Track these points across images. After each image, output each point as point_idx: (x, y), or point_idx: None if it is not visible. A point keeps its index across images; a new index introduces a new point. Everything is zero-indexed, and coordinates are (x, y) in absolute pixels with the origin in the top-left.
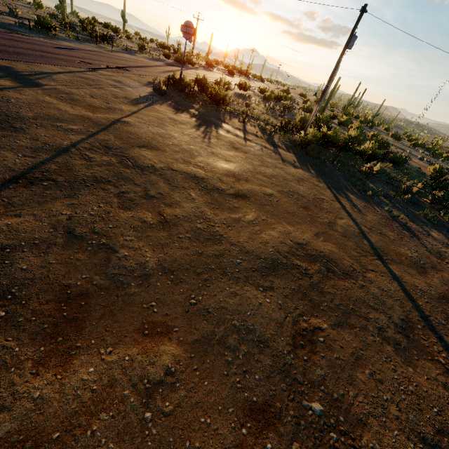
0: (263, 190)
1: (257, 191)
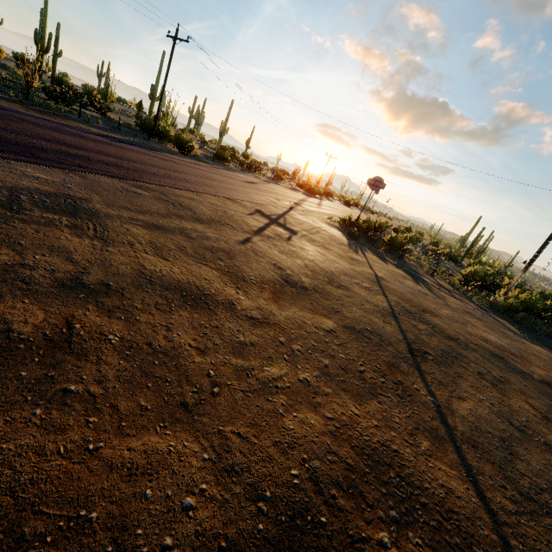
0: (551, 376)
1: (550, 377)
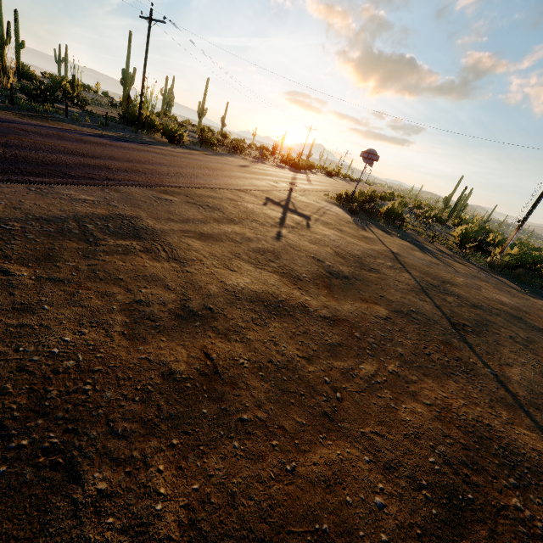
0: None
1: None
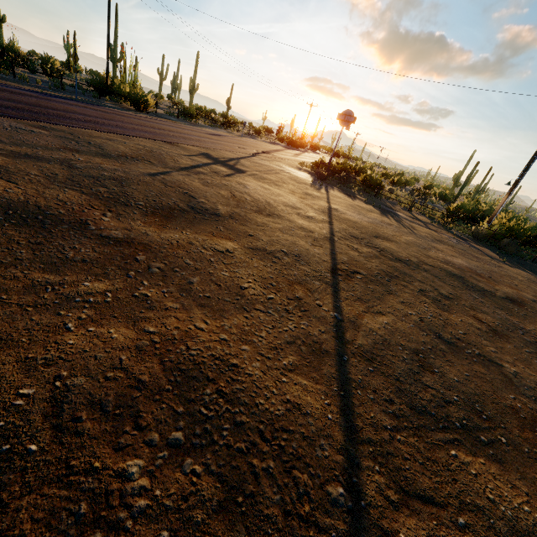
0: (522, 294)
1: (518, 295)
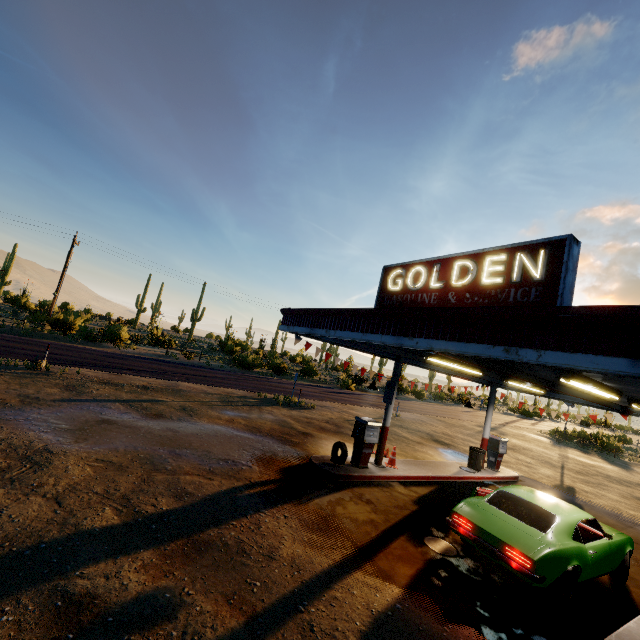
0: None
1: None
